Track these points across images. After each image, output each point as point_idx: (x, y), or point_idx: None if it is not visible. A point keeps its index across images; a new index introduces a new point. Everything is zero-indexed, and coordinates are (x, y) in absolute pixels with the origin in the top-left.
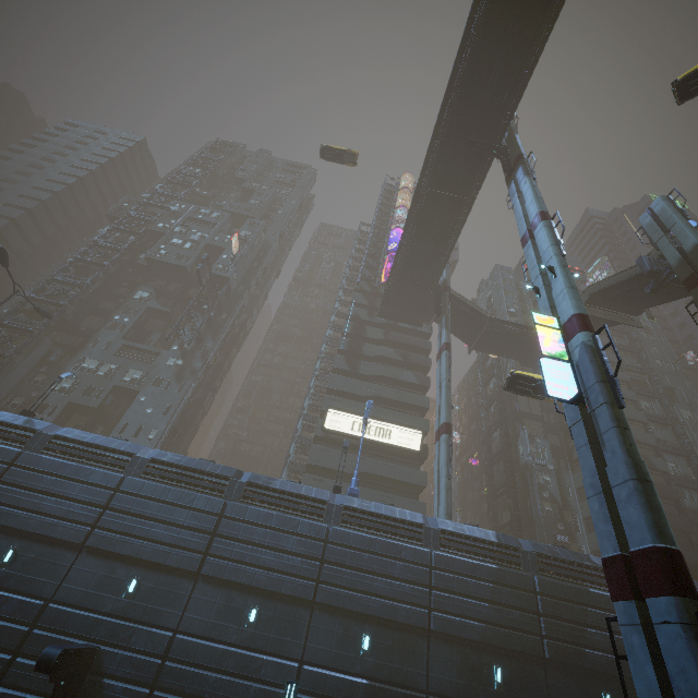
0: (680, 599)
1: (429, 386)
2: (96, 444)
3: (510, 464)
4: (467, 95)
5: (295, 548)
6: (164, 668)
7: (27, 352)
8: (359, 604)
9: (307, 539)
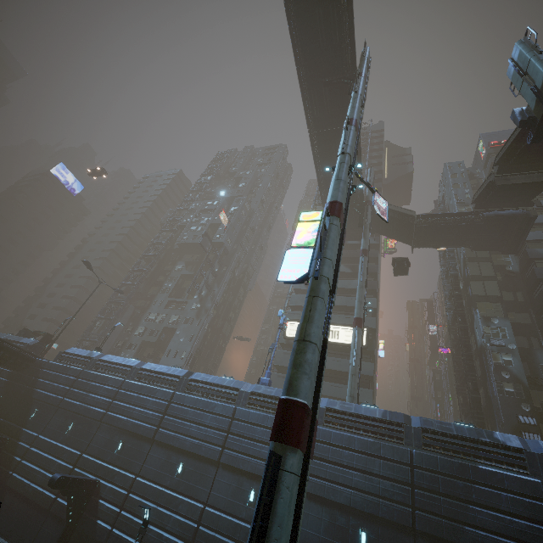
0: (274, 443)
1: (375, 289)
2: (116, 362)
3: (468, 348)
4: (307, 50)
5: (210, 423)
6: (128, 497)
7: (122, 315)
8: (249, 466)
9: (219, 416)
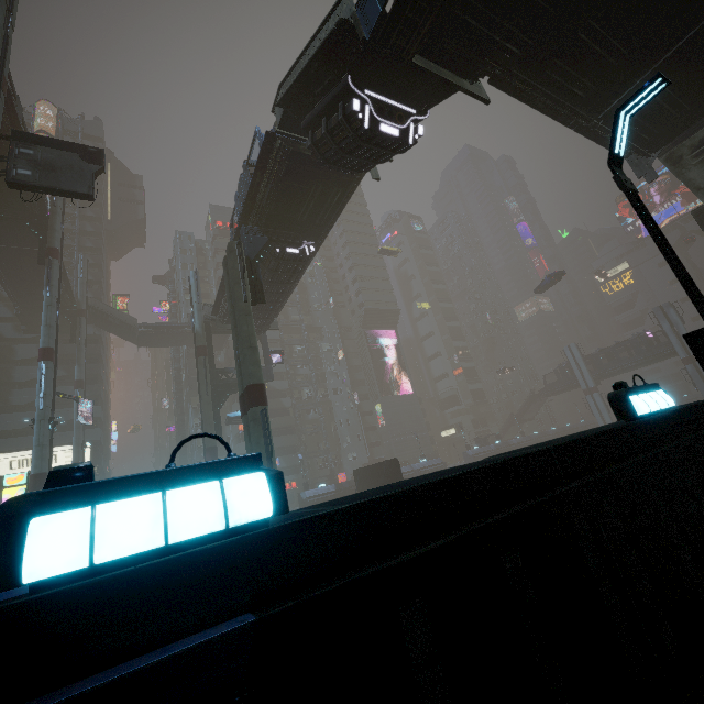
0: None
1: (99, 394)
2: None
3: (184, 435)
4: None
5: None
6: None
7: None
8: None
9: None
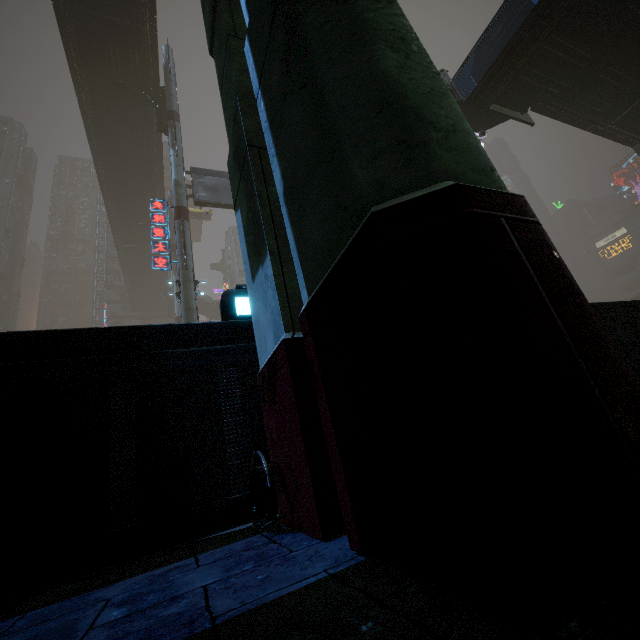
0: None
1: None
2: None
3: None
4: (120, 200)
5: None
6: None
7: None
8: None
9: None
